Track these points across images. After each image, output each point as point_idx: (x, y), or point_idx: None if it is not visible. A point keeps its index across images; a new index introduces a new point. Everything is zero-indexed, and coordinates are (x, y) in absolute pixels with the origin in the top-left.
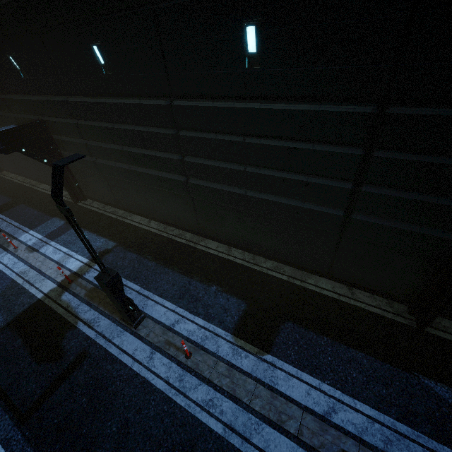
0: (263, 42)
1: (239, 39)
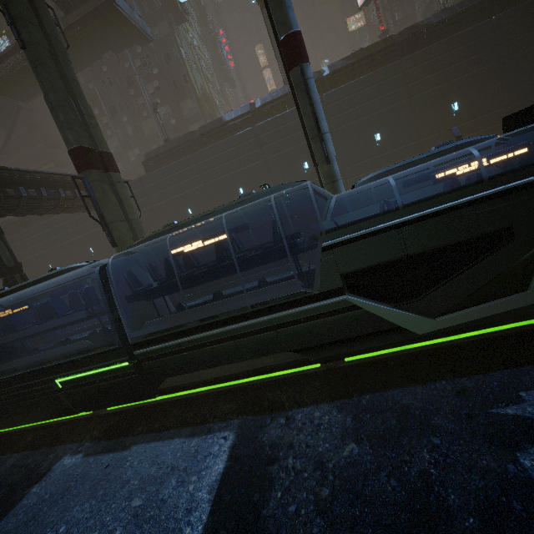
0: (459, 107)
1: (450, 109)
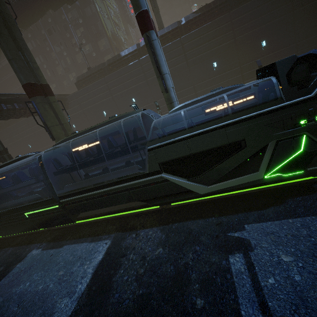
0: (266, 43)
1: (260, 45)
